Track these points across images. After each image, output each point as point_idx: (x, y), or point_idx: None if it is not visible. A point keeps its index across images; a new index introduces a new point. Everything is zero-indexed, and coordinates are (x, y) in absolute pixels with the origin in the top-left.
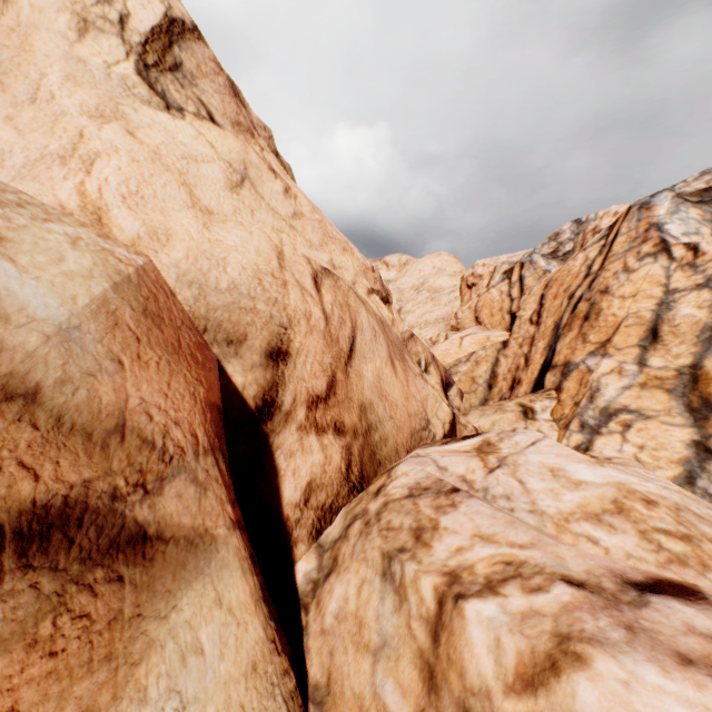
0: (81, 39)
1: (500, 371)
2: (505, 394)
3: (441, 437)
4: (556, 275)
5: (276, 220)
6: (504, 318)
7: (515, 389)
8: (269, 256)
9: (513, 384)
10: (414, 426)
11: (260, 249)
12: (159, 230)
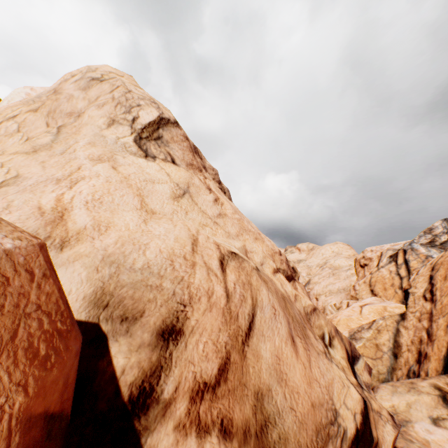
0: (108, 128)
1: (402, 341)
2: (413, 366)
3: (352, 433)
4: (440, 259)
5: (203, 218)
6: (396, 292)
7: (423, 363)
8: (185, 242)
9: (419, 357)
10: (319, 419)
11: (179, 237)
12: (103, 223)
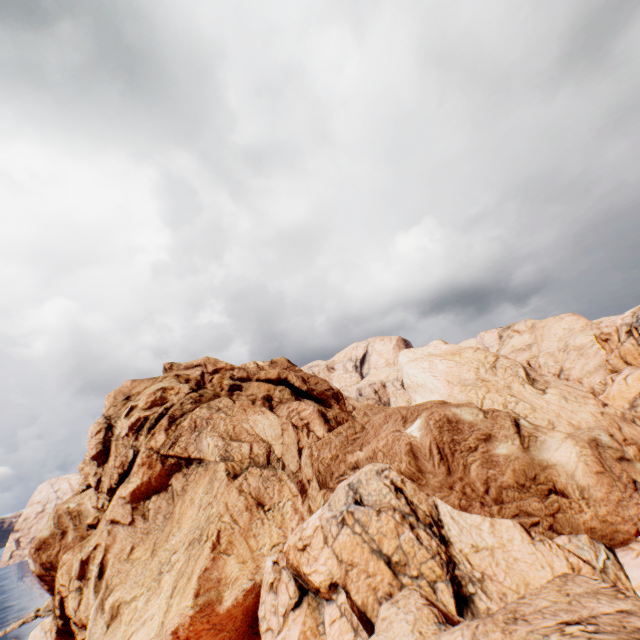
0: (525, 388)
1: None
2: None
3: None
4: None
5: (576, 403)
6: None
7: None
8: (592, 416)
9: None
10: None
11: (589, 415)
12: (577, 421)
